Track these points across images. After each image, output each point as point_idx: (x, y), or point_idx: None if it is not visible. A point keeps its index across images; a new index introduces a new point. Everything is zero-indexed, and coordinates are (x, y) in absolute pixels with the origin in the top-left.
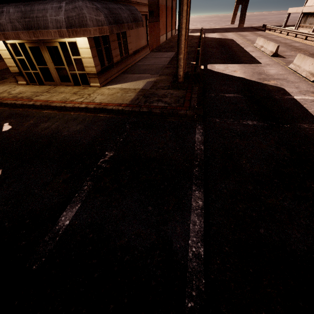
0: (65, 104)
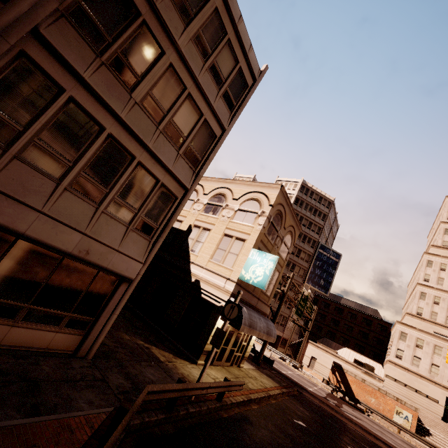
0: (272, 391)
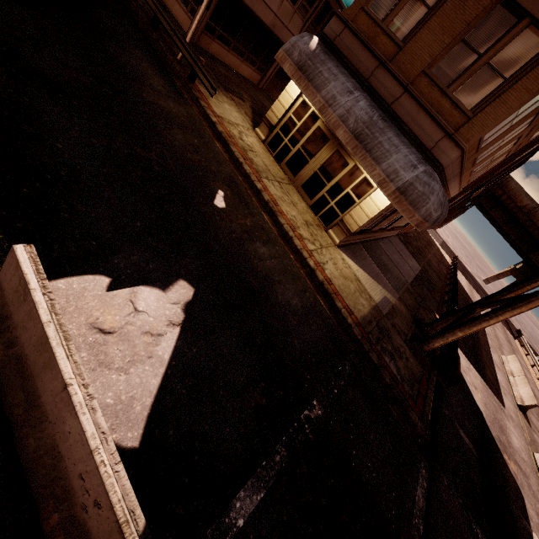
0: (294, 234)
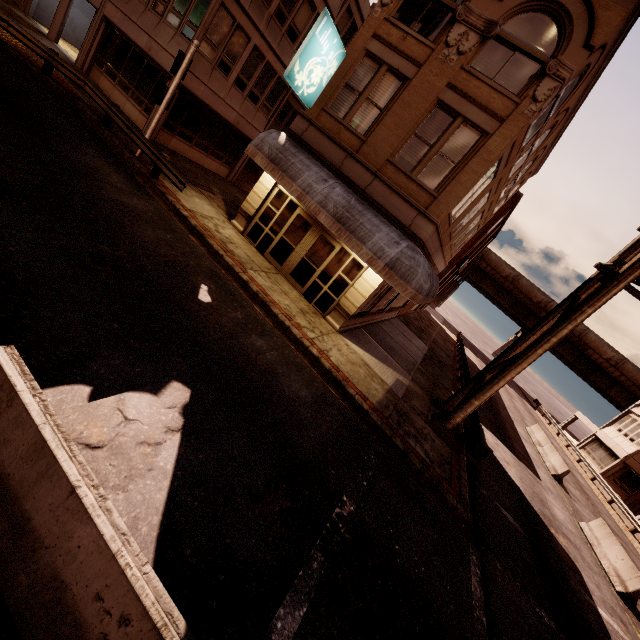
0: (291, 324)
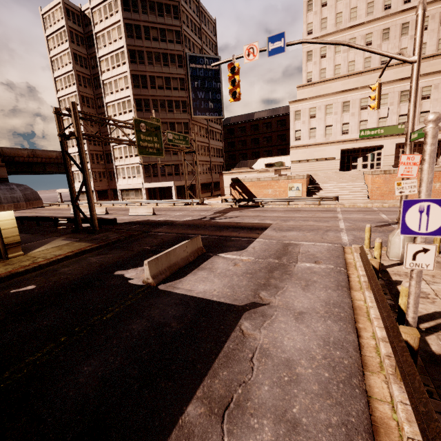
0: (35, 264)
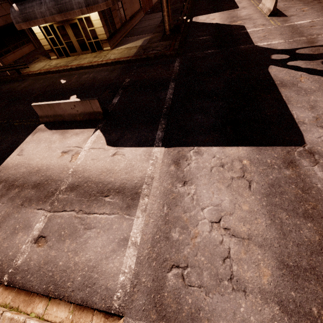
0: (92, 64)
